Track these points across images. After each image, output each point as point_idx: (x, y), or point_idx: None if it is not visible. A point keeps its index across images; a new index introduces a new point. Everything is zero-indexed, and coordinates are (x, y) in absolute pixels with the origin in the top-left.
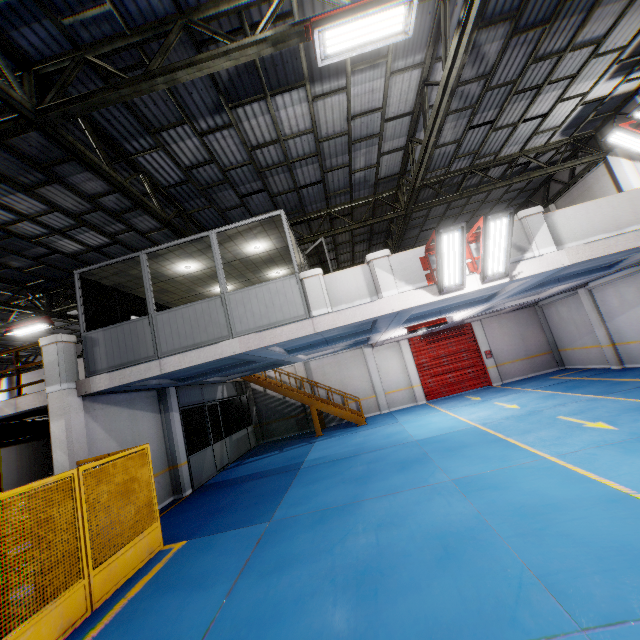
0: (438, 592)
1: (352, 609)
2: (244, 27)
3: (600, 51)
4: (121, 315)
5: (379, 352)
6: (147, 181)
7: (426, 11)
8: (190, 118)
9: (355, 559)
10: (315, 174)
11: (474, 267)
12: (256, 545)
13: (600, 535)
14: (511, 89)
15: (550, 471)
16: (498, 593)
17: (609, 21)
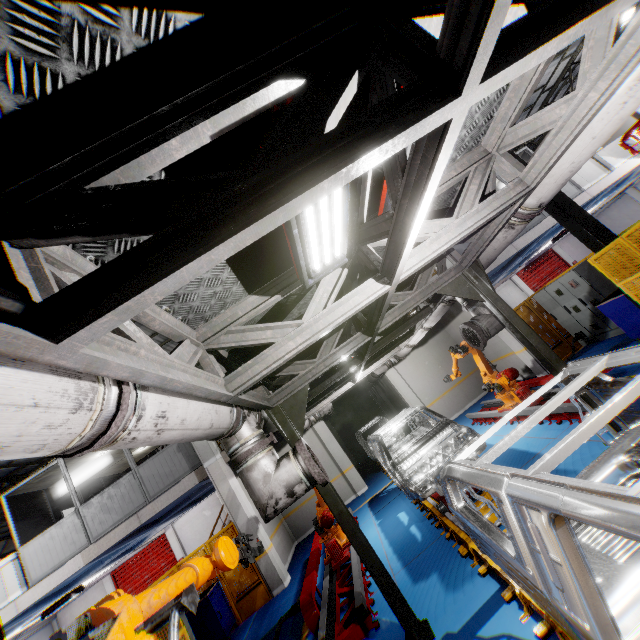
0: None
1: None
2: None
3: None
4: None
5: (500, 291)
6: None
7: None
8: None
9: None
10: None
11: None
12: None
13: None
14: None
15: None
16: None
17: None
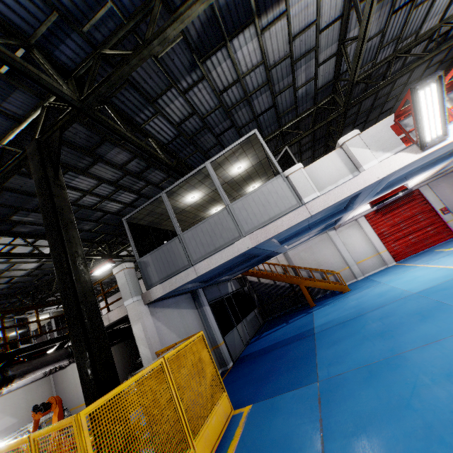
0: None
1: None
2: None
3: None
4: (151, 249)
5: (342, 232)
6: (154, 142)
7: None
8: (175, 82)
9: (449, 414)
10: (267, 101)
11: (450, 117)
12: (319, 405)
13: None
14: None
15: None
16: None
17: None
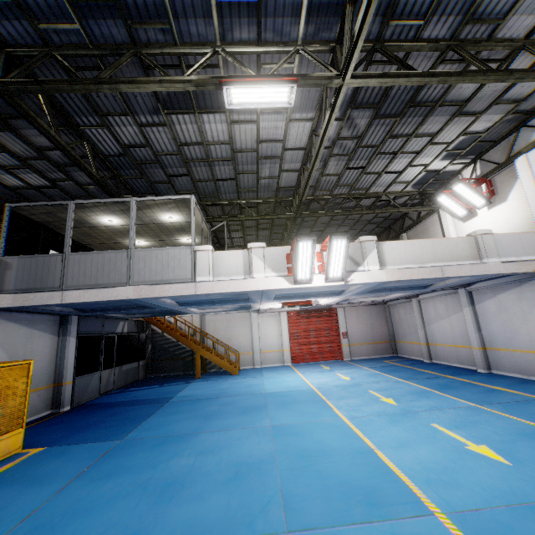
0: (213, 502)
1: (147, 508)
2: (182, 65)
3: (435, 141)
4: (50, 245)
5: (263, 318)
6: (89, 148)
7: (316, 88)
8: (133, 112)
9: (170, 474)
10: (230, 173)
11: (322, 269)
12: (101, 457)
13: (338, 474)
14: (376, 150)
15: (338, 428)
16: (252, 505)
17: (439, 125)
